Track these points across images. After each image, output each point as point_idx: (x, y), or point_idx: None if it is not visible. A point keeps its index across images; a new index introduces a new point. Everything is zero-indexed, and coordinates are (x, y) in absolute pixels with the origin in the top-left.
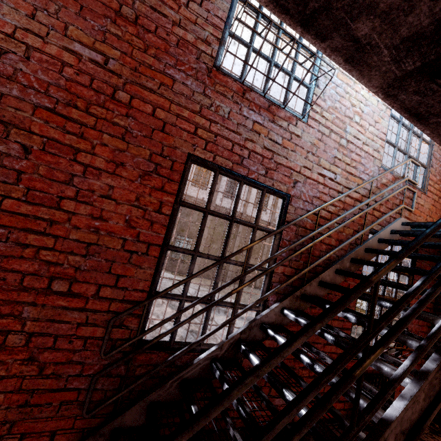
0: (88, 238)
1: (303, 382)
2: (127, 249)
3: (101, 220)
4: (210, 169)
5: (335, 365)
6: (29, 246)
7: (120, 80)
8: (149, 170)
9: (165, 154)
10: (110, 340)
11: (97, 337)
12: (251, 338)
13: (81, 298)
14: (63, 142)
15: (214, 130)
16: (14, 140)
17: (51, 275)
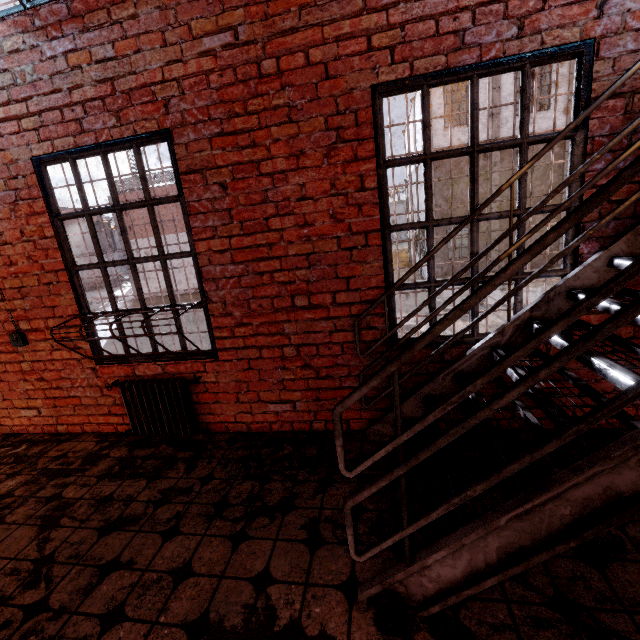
0: (304, 249)
1: (639, 349)
2: (345, 248)
3: (308, 227)
4: (412, 91)
5: (606, 285)
6: (264, 273)
7: (258, 46)
8: (332, 142)
9: (342, 108)
10: (364, 343)
11: (351, 342)
12: (552, 315)
13: (322, 309)
14: (244, 162)
15: (397, 20)
16: (212, 183)
17: (290, 294)
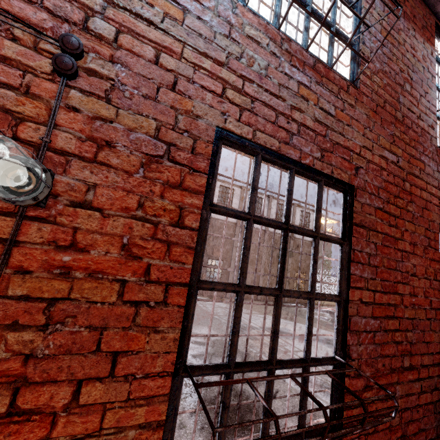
0: (410, 314)
1: None
2: (427, 318)
3: (413, 296)
4: None
5: None
6: (388, 331)
7: (404, 172)
8: (426, 244)
9: (430, 227)
10: (432, 404)
11: (427, 403)
12: None
13: (415, 370)
14: (389, 235)
15: None
16: (370, 241)
17: (401, 354)
